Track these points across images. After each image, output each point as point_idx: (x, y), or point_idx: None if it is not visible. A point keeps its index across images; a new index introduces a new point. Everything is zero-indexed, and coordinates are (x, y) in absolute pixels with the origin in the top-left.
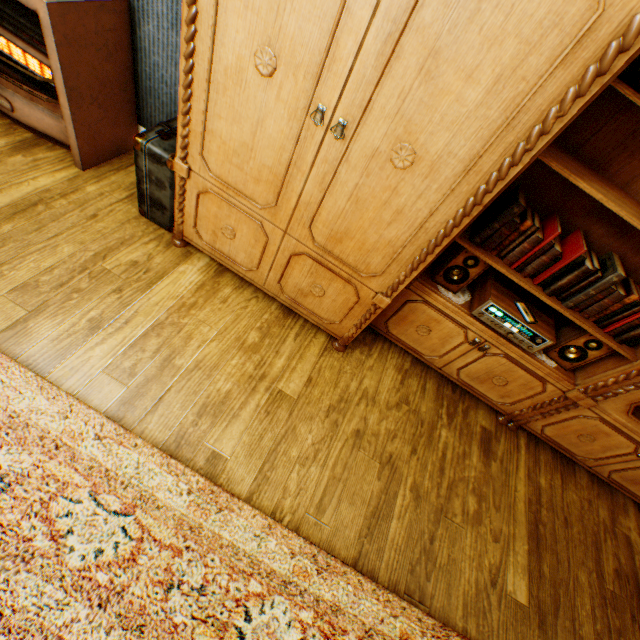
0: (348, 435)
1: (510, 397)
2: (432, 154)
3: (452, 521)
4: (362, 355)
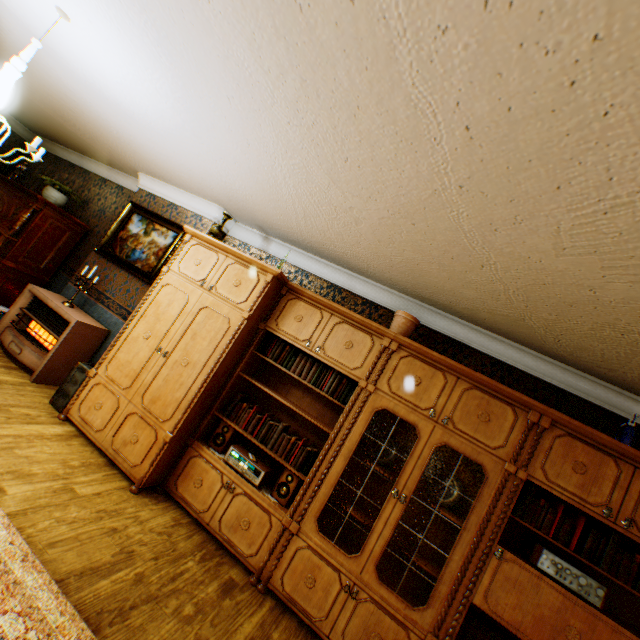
0: (107, 526)
1: (255, 543)
2: (195, 360)
3: (162, 608)
4: (150, 501)
